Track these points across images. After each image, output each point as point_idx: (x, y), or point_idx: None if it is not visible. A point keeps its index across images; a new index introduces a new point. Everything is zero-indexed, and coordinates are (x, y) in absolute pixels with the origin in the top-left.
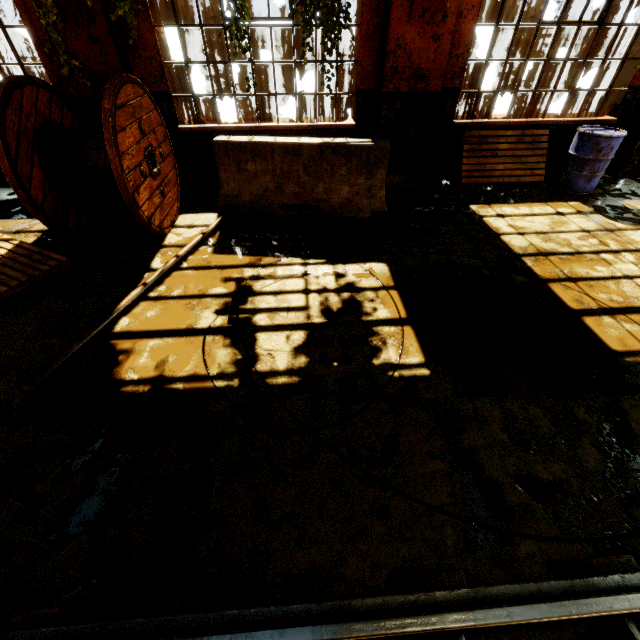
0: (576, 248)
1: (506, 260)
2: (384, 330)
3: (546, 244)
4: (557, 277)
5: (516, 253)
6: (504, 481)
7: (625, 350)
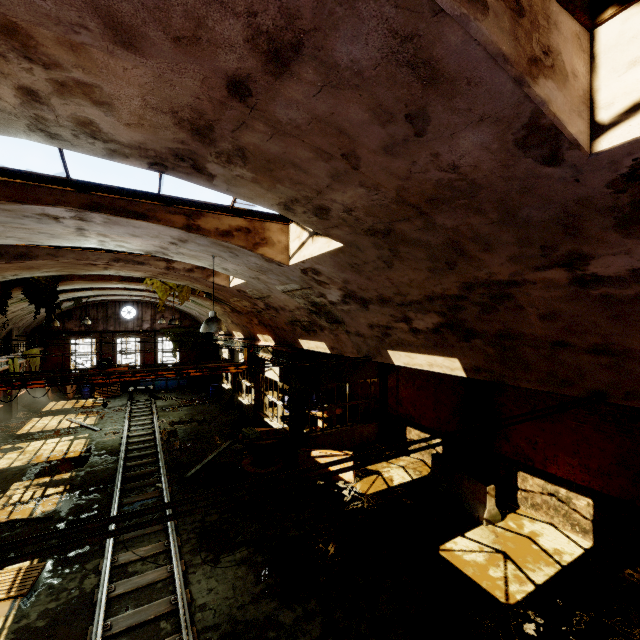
0: (31, 456)
1: (30, 465)
2: (56, 478)
3: (24, 460)
4: (46, 459)
5: (26, 464)
6: (104, 464)
7: (80, 454)
